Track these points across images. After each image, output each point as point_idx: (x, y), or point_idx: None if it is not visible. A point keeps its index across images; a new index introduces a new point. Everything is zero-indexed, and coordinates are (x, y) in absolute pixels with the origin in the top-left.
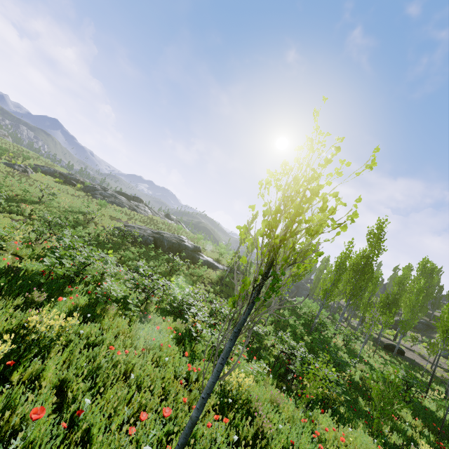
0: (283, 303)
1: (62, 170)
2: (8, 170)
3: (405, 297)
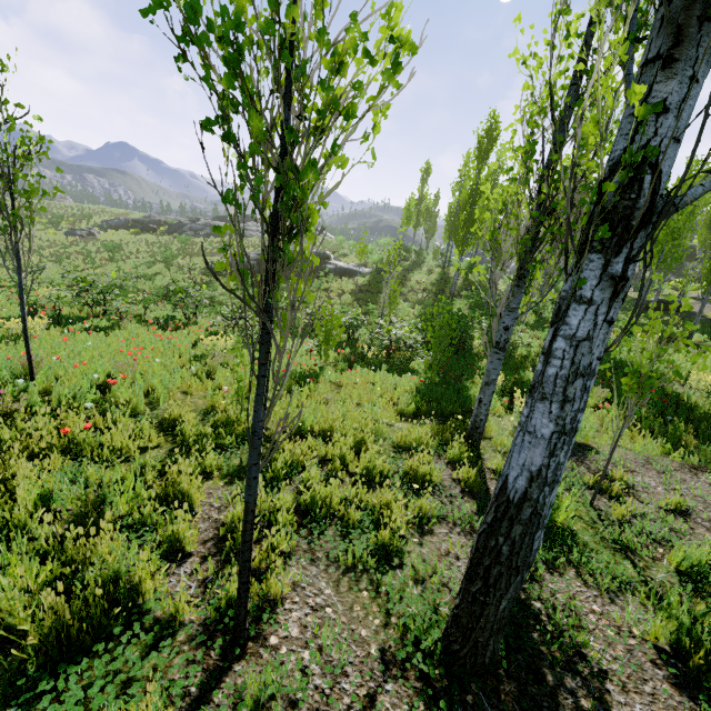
0: (453, 290)
1: (139, 216)
2: (70, 240)
3: (705, 213)
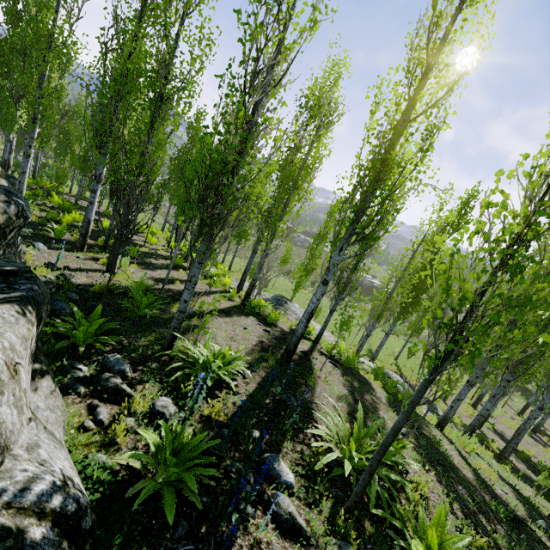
0: None
1: None
2: None
3: None
